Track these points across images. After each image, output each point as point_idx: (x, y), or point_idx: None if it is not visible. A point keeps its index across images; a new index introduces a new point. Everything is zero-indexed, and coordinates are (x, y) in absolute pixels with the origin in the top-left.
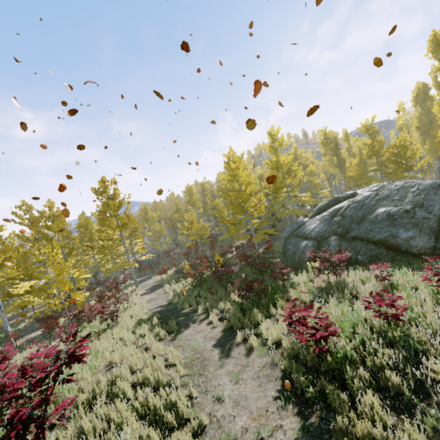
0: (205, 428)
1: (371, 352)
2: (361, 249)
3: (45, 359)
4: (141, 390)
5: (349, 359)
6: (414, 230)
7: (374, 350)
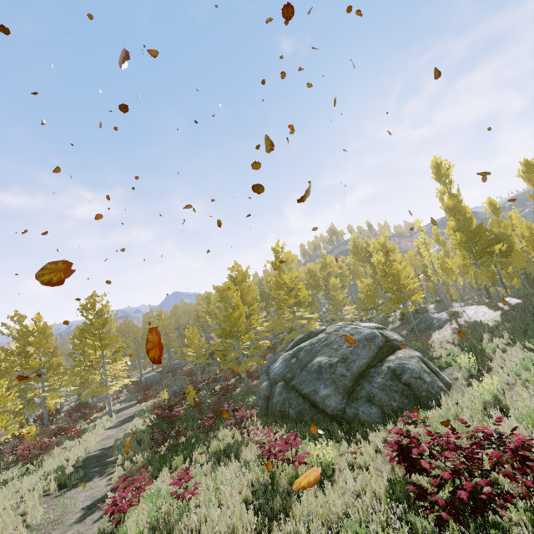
0: None
1: (138, 530)
2: (293, 401)
3: None
4: None
5: None
6: (331, 388)
7: (142, 528)
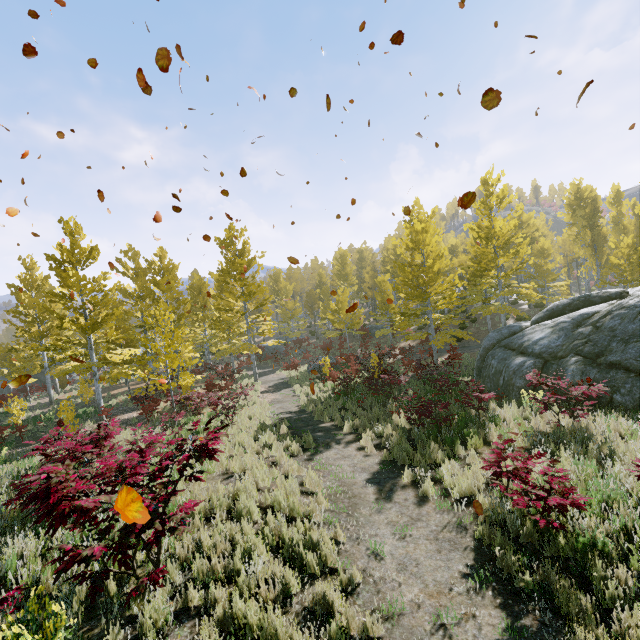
0: (357, 588)
1: None
2: (623, 384)
3: (169, 446)
4: (273, 515)
5: (599, 550)
6: None
7: None
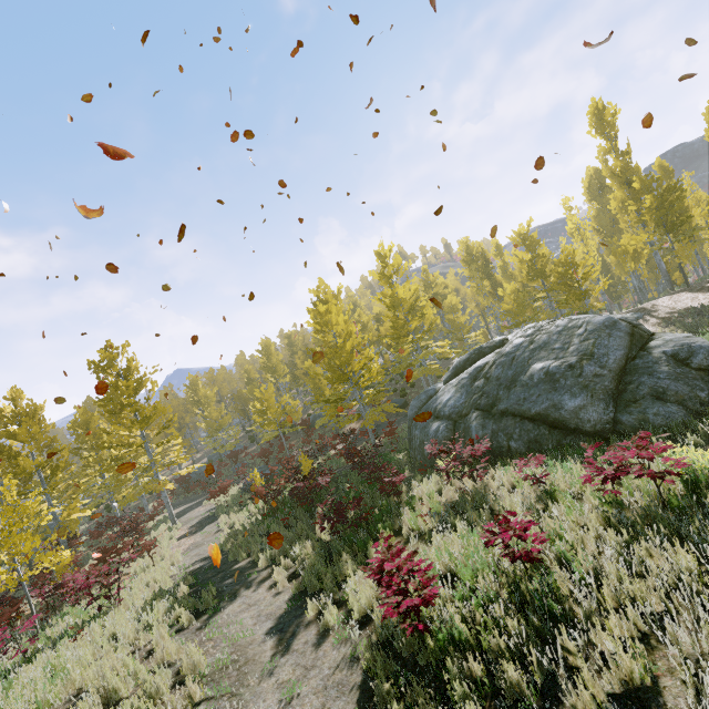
0: None
1: (488, 625)
2: (514, 430)
3: None
4: None
5: (458, 641)
6: (583, 395)
7: (493, 620)
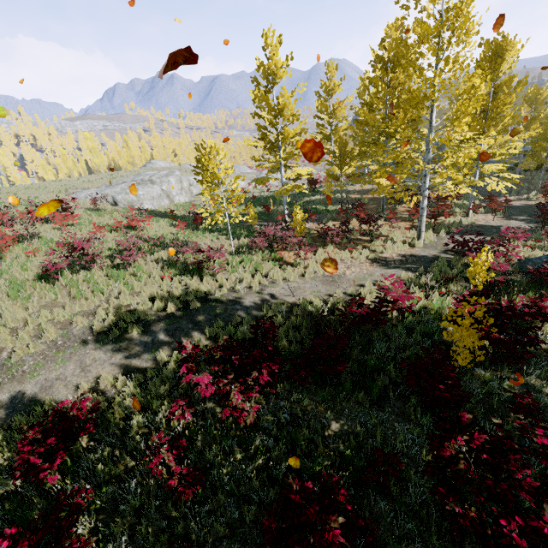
0: None
1: None
2: None
3: None
4: None
5: None
6: None
7: None
